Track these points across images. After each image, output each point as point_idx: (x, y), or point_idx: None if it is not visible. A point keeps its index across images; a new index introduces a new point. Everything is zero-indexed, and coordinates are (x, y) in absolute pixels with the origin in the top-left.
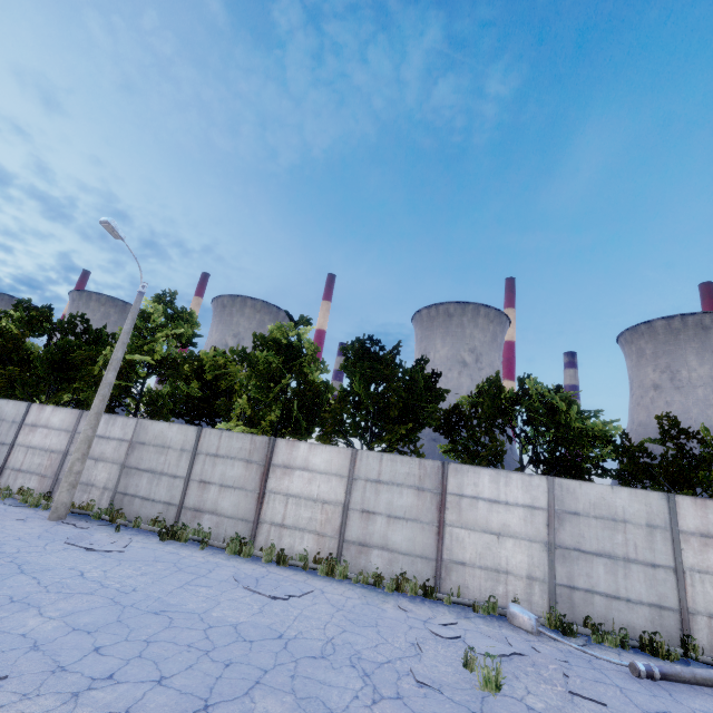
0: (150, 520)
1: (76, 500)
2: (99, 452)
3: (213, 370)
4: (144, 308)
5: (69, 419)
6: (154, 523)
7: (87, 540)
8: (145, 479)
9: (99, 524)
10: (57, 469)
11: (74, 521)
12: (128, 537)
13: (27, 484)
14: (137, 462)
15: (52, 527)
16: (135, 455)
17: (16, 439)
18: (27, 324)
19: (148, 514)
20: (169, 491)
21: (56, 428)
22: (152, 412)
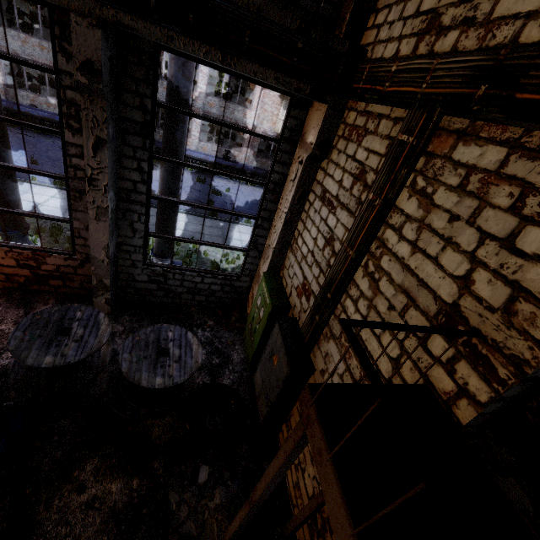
0: None
1: None
2: None
3: None
4: None
5: None
6: None
7: None
8: None
9: None
10: None
11: None
12: None
13: None
14: None
15: None
16: None
17: None
18: None
19: None
20: None
21: None
22: None
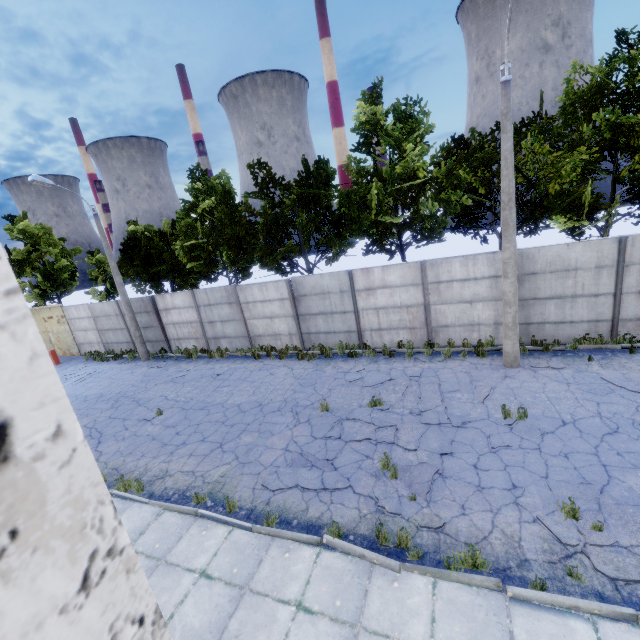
0: (580, 340)
1: (465, 340)
2: (470, 295)
3: (532, 164)
4: (353, 119)
5: (410, 273)
6: (588, 341)
7: (624, 382)
8: (551, 306)
9: (546, 357)
10: (426, 320)
11: (524, 362)
12: (632, 366)
13: (396, 338)
14: (533, 293)
15: (545, 376)
16: (526, 287)
17: (356, 306)
18: (259, 192)
19: (569, 334)
20: (592, 310)
21: (398, 285)
22: (427, 237)
